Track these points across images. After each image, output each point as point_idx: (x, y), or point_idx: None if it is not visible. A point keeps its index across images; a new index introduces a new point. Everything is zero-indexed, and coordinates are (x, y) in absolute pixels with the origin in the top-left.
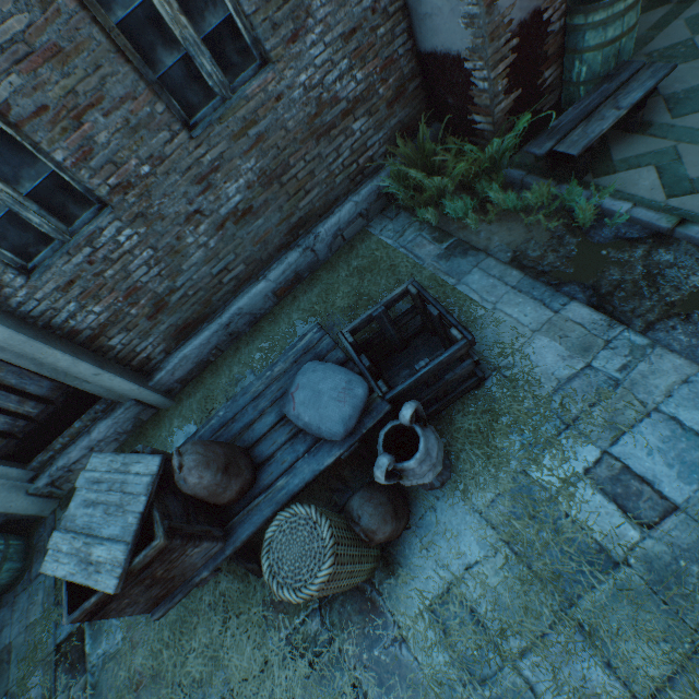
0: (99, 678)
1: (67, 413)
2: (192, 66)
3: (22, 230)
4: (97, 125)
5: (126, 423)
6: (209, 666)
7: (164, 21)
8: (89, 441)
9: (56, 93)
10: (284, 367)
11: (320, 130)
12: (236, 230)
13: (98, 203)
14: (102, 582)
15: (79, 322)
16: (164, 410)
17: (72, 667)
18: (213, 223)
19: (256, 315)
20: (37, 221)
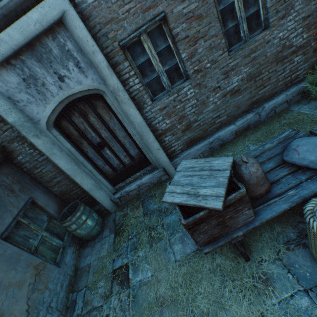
0: (137, 293)
1: (136, 167)
2: (237, 28)
3: (157, 84)
4: (200, 45)
5: (155, 178)
6: (213, 306)
7: (234, 11)
8: (140, 182)
9: (193, 31)
10: (272, 145)
11: (279, 59)
12: (229, 99)
13: (185, 78)
14: (210, 203)
15: (159, 126)
16: (172, 177)
17: (121, 283)
18: (222, 93)
19: (223, 141)
20: (164, 80)
